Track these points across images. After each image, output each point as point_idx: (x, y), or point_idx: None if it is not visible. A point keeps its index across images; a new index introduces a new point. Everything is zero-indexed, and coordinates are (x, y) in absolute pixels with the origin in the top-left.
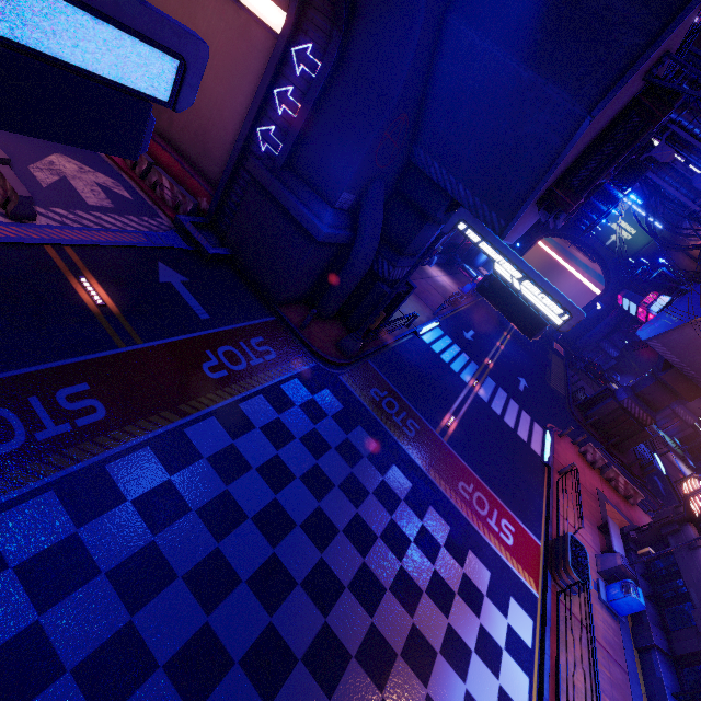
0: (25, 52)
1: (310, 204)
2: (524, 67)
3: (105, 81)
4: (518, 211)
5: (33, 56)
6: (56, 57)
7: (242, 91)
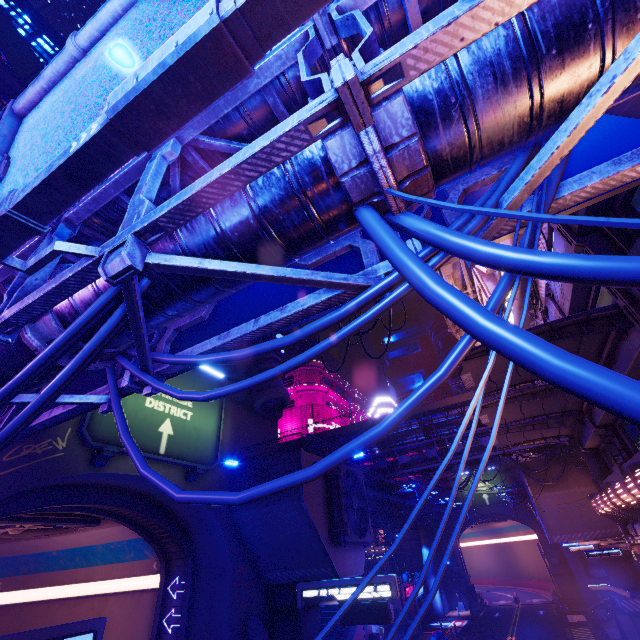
0: None
1: None
2: (269, 507)
3: None
4: (327, 556)
5: None
6: None
7: None
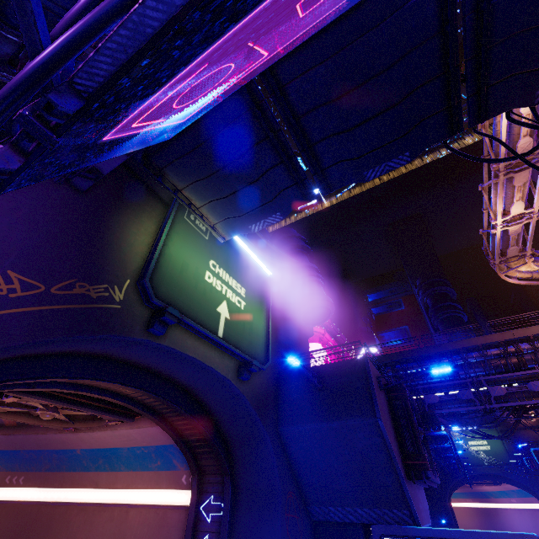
0: None
1: None
2: (330, 422)
3: None
4: (405, 494)
5: None
6: None
7: None
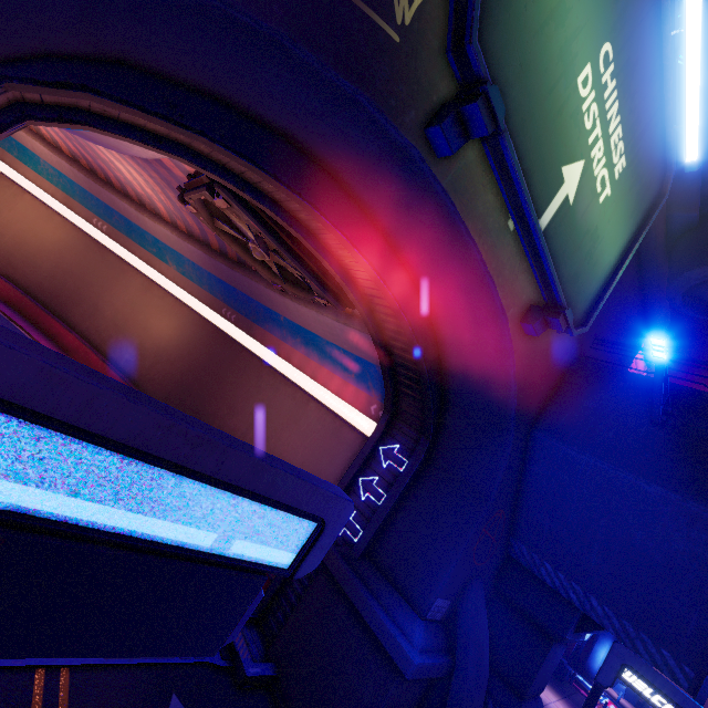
0: (136, 545)
1: (393, 610)
2: (643, 480)
3: (221, 559)
4: None
5: (143, 548)
6: (172, 543)
7: (326, 475)
